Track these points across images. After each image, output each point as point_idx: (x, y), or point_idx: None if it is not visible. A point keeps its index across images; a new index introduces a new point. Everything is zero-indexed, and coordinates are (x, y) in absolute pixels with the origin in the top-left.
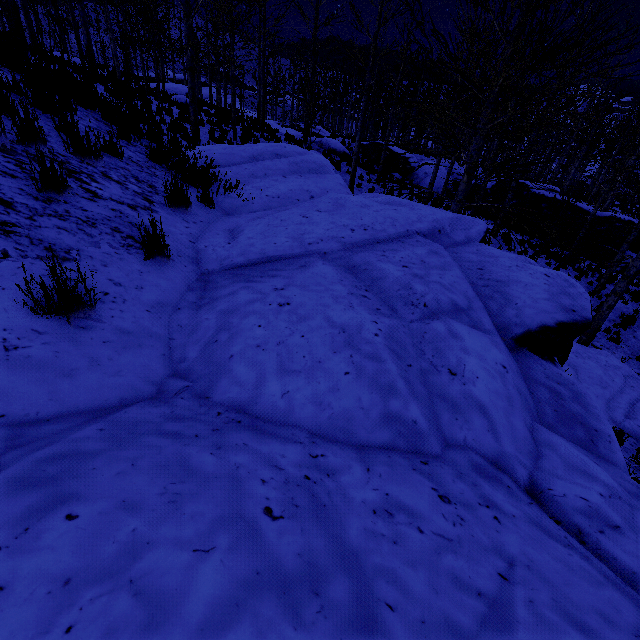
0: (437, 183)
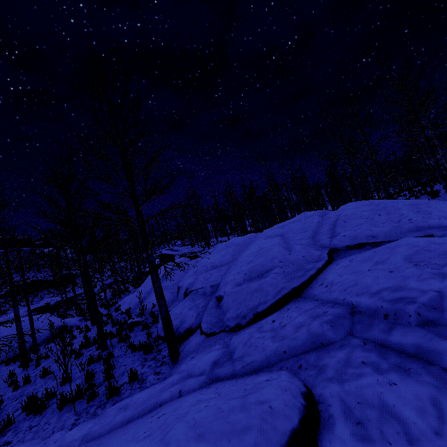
0: None
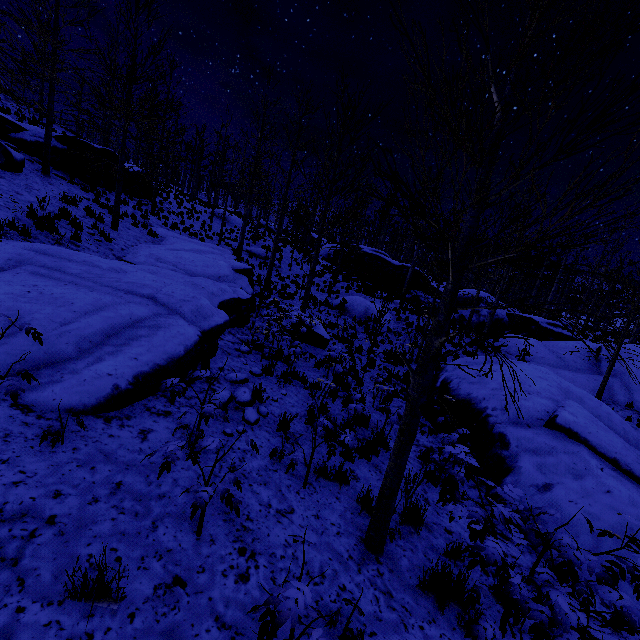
0: (324, 250)
